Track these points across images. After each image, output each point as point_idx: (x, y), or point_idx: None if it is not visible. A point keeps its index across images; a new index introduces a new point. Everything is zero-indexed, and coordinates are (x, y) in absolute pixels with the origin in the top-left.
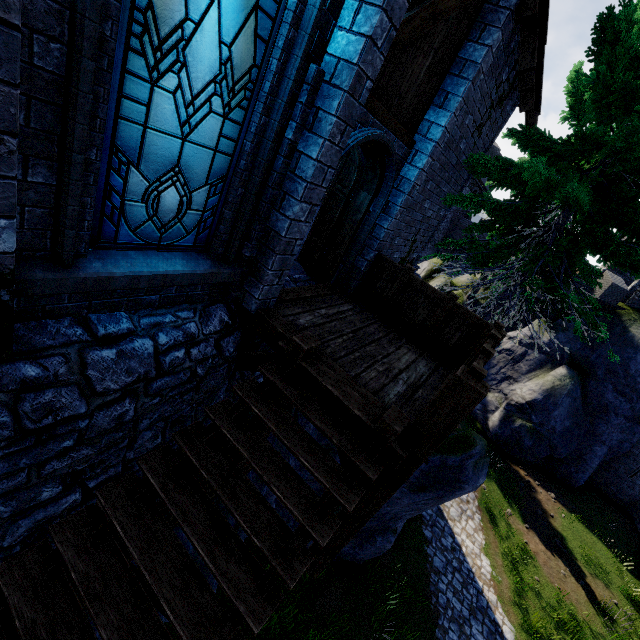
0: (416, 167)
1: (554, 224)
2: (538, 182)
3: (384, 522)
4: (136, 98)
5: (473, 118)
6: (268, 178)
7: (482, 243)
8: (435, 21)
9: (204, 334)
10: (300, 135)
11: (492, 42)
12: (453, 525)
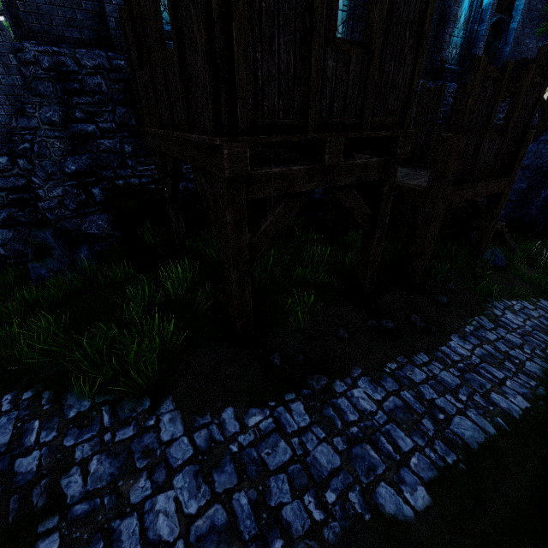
0: (515, 22)
1: None
2: None
3: (542, 177)
4: (453, 31)
5: None
6: (470, 42)
7: None
8: None
9: None
10: (478, 27)
11: None
12: None
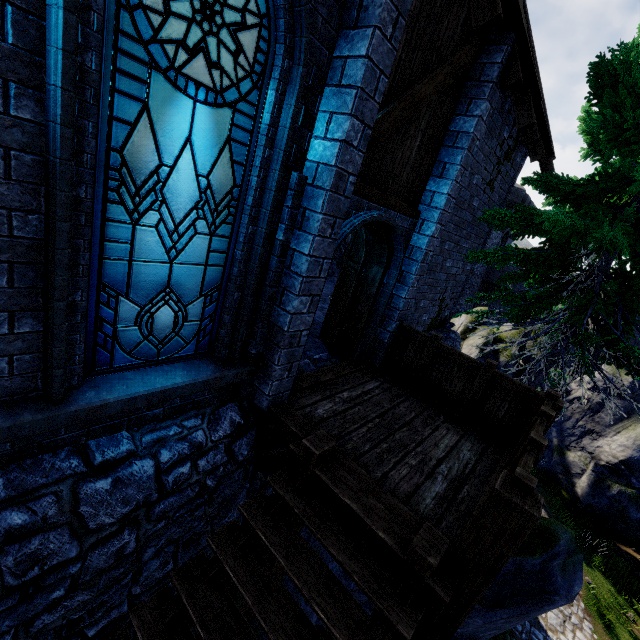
0: (425, 235)
1: (597, 267)
2: (565, 229)
3: None
4: (119, 239)
5: (481, 177)
6: (265, 277)
7: (517, 295)
8: (416, 108)
9: (213, 441)
10: (291, 234)
11: (481, 112)
12: (555, 638)
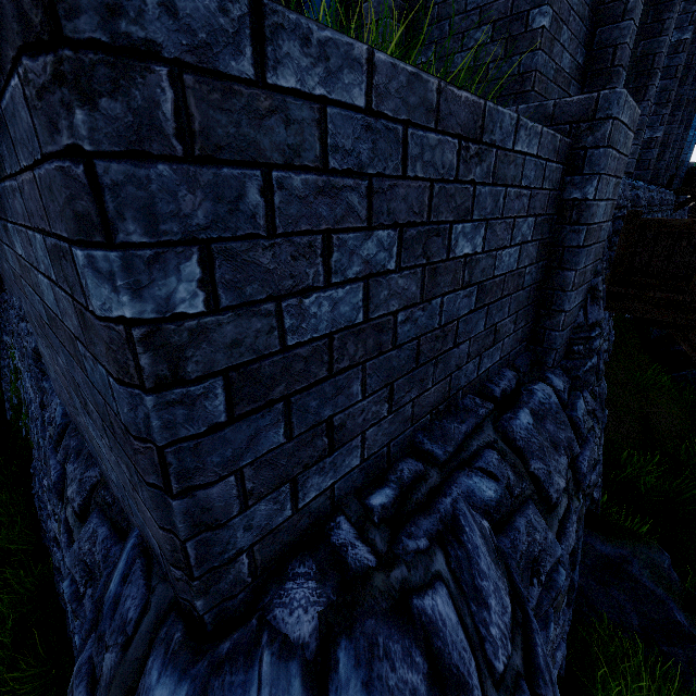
0: None
1: None
2: None
3: None
4: None
5: None
6: None
7: None
8: None
9: None
10: None
11: None
12: None
